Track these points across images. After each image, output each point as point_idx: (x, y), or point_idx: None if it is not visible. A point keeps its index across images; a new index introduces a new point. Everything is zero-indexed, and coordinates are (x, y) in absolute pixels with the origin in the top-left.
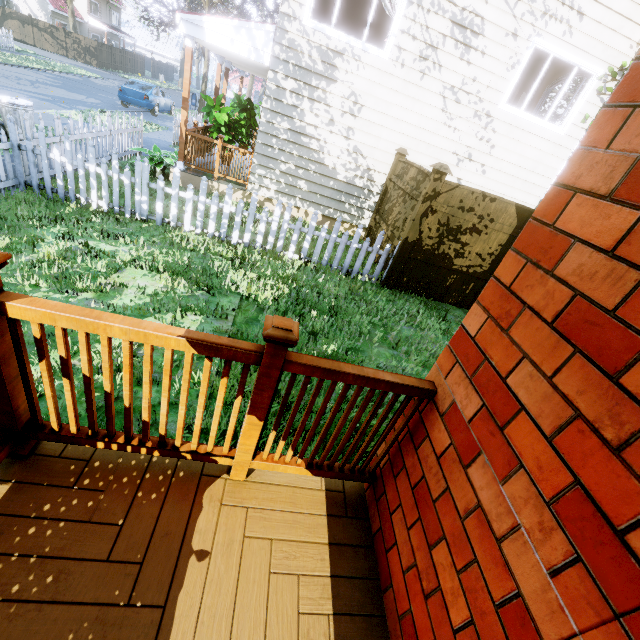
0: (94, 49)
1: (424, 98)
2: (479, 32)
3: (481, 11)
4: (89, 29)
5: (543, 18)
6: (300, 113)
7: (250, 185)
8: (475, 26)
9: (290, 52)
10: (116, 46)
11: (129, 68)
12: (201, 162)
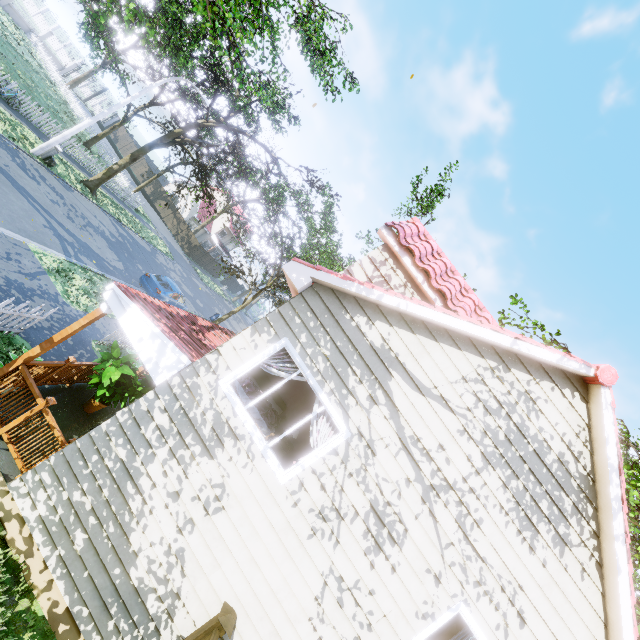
0: (195, 246)
1: (301, 562)
2: (397, 541)
3: (407, 520)
4: (208, 238)
5: (476, 586)
6: (150, 455)
7: (19, 480)
8: (395, 530)
9: (188, 393)
10: (217, 255)
11: (209, 268)
12: (2, 404)
